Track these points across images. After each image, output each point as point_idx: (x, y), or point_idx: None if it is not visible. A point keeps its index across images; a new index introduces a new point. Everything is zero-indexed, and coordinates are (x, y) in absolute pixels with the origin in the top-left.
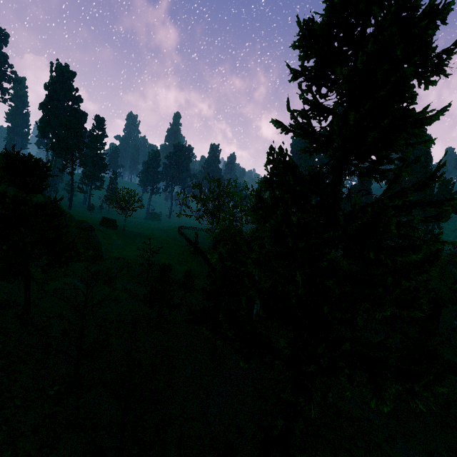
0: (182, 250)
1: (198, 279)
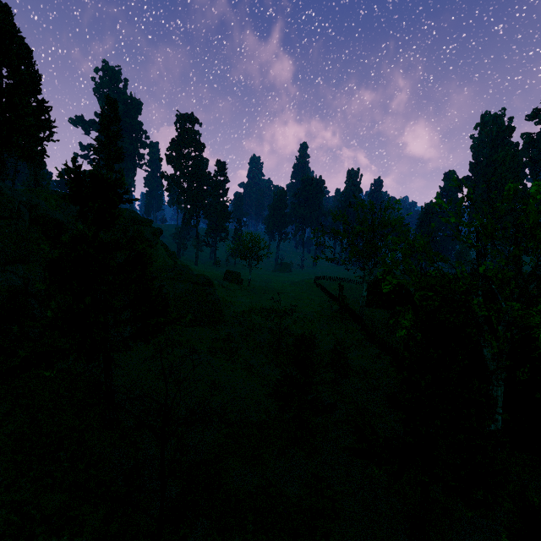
0: (322, 309)
1: (352, 352)
